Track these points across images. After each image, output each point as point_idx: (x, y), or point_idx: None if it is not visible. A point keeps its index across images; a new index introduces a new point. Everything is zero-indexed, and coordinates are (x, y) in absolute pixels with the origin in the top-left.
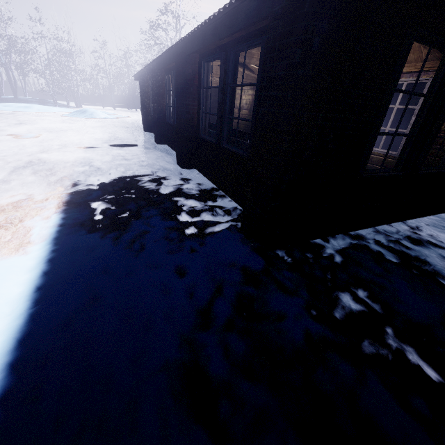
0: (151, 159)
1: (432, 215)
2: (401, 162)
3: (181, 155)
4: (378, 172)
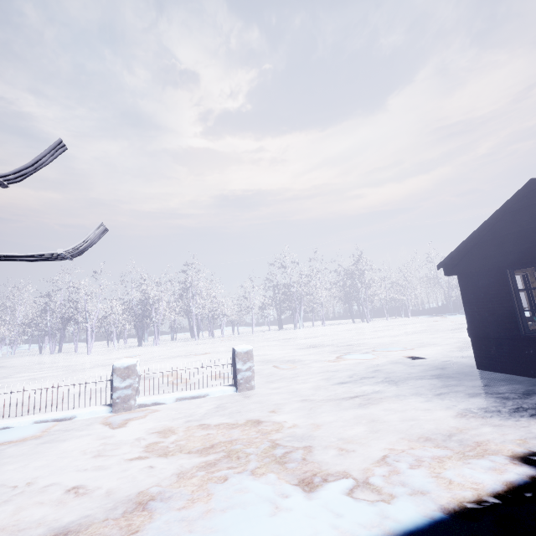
0: None
1: None
2: None
3: None
4: None
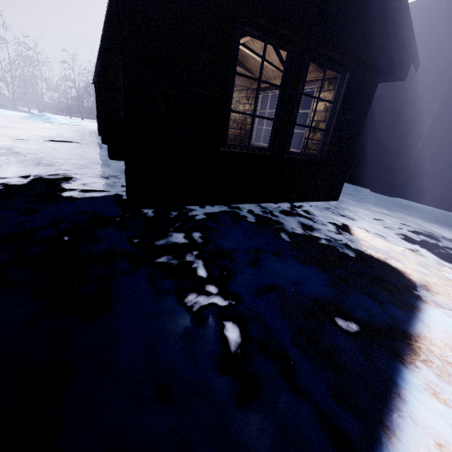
0: (84, 152)
1: (323, 202)
2: (270, 143)
3: (108, 146)
4: (245, 148)
